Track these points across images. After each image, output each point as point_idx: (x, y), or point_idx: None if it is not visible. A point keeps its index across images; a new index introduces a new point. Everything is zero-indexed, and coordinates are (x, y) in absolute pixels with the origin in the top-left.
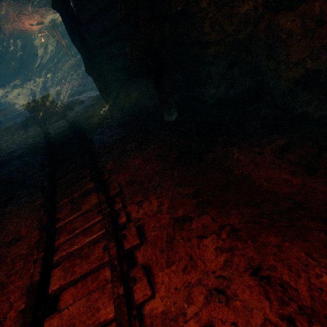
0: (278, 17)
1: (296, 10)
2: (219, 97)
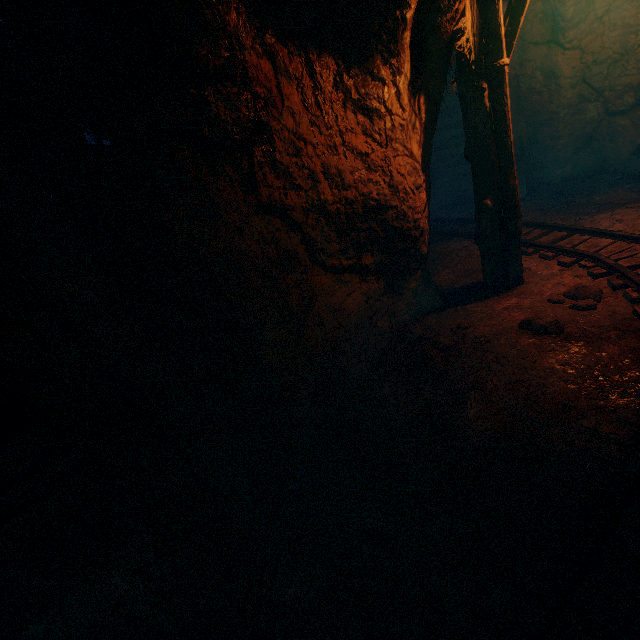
0: (615, 119)
1: (626, 116)
2: (565, 176)
